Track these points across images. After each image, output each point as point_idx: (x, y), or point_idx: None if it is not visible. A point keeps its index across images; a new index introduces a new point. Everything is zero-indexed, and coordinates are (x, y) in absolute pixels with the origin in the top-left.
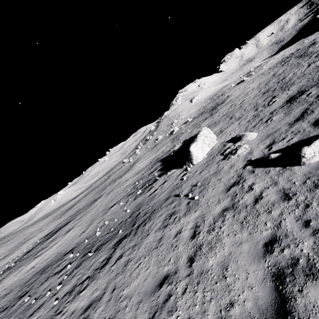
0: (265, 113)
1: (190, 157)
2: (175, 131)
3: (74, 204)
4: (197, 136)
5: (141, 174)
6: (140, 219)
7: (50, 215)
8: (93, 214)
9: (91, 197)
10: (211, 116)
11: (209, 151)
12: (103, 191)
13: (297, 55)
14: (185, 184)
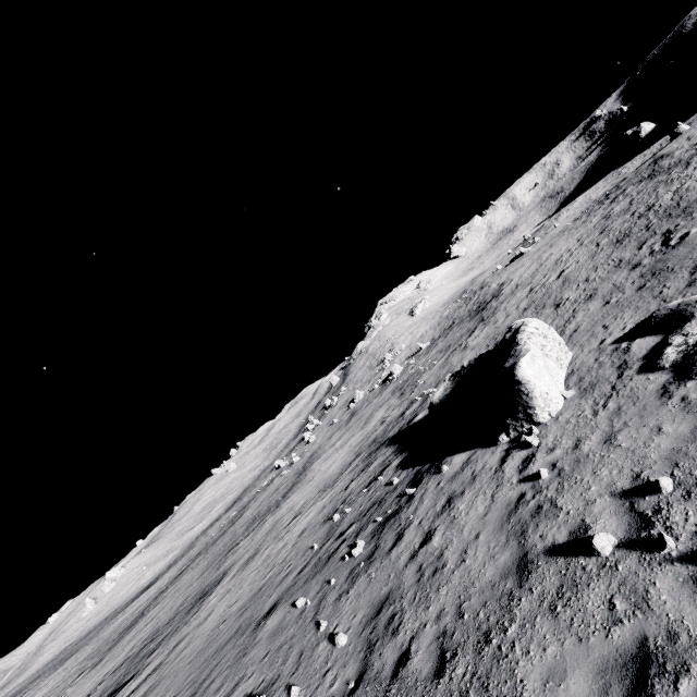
0: (688, 256)
1: (521, 402)
2: (396, 375)
3: (144, 609)
4: (516, 339)
5: (341, 488)
6: (424, 692)
7: (73, 652)
8: (202, 650)
9: (194, 579)
10: (484, 323)
11: (567, 379)
12: (230, 557)
13: (637, 180)
14: (568, 495)
